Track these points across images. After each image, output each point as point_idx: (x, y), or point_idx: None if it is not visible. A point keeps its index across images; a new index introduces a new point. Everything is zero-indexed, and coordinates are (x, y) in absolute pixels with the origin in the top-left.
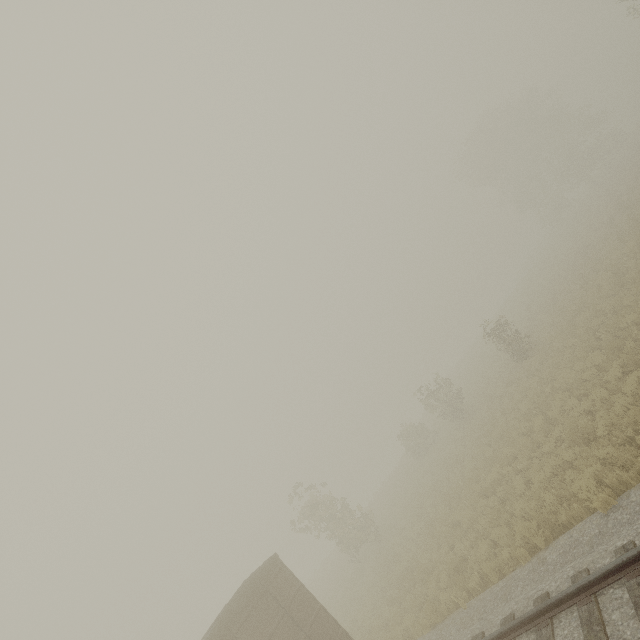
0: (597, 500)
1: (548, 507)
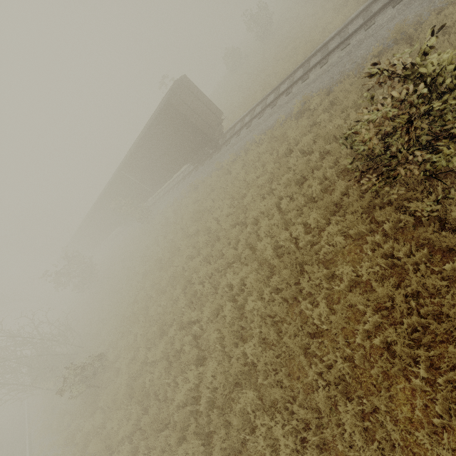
0: (339, 22)
1: (316, 40)
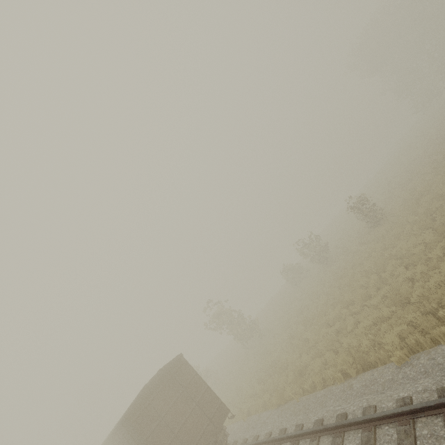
0: (395, 356)
1: (363, 348)
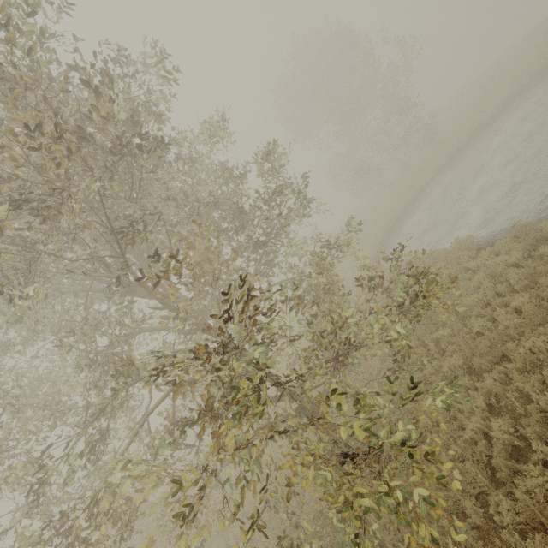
0: None
1: None
